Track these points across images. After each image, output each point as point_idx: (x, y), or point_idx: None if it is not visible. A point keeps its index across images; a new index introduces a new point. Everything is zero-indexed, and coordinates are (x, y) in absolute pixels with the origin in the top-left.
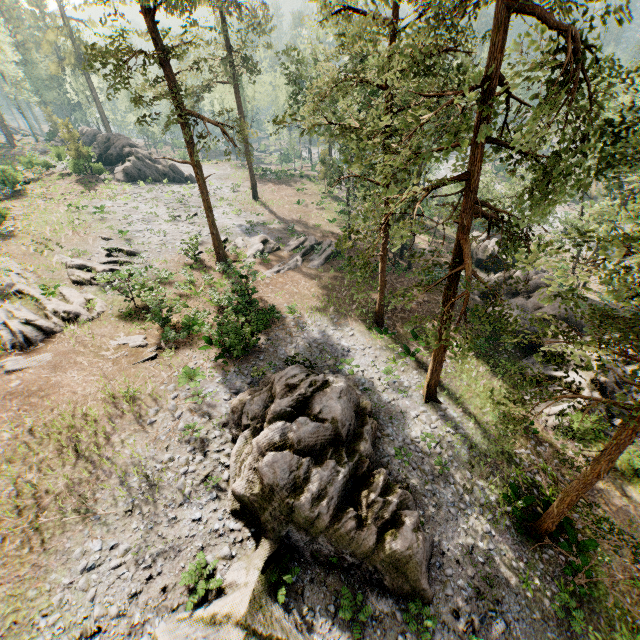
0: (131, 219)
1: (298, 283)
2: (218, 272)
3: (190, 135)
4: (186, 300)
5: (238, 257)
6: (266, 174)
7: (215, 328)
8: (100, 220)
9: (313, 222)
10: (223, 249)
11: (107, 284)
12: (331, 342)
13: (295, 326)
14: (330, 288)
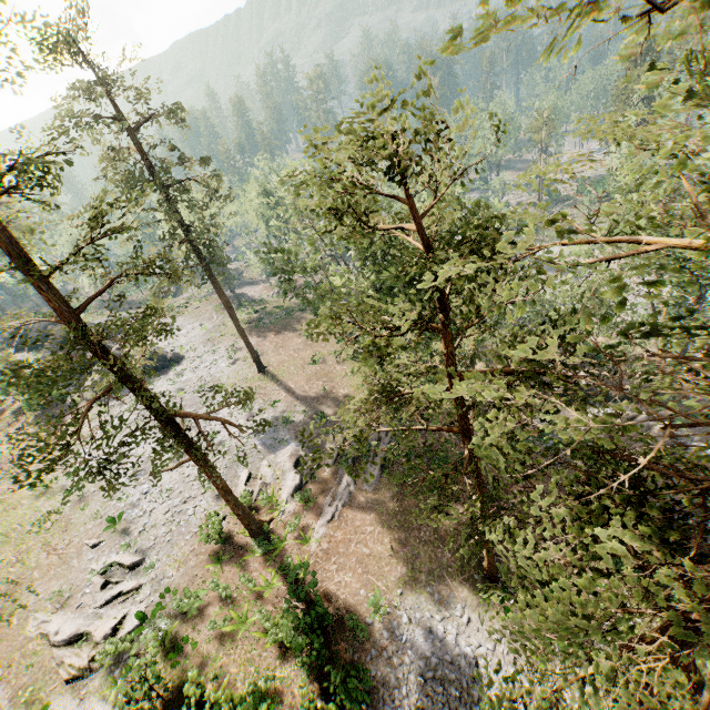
0: (119, 480)
1: (364, 532)
2: (257, 553)
3: (180, 434)
4: (231, 647)
5: (274, 508)
6: (262, 322)
7: (287, 701)
8: (79, 501)
9: (342, 391)
10: (255, 520)
11: (114, 658)
12: (448, 655)
13: (391, 639)
14: (406, 525)
